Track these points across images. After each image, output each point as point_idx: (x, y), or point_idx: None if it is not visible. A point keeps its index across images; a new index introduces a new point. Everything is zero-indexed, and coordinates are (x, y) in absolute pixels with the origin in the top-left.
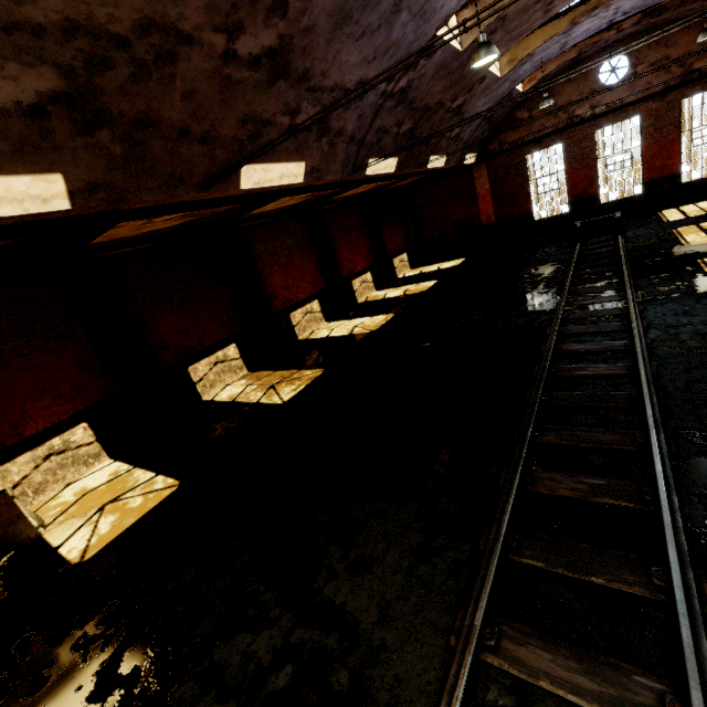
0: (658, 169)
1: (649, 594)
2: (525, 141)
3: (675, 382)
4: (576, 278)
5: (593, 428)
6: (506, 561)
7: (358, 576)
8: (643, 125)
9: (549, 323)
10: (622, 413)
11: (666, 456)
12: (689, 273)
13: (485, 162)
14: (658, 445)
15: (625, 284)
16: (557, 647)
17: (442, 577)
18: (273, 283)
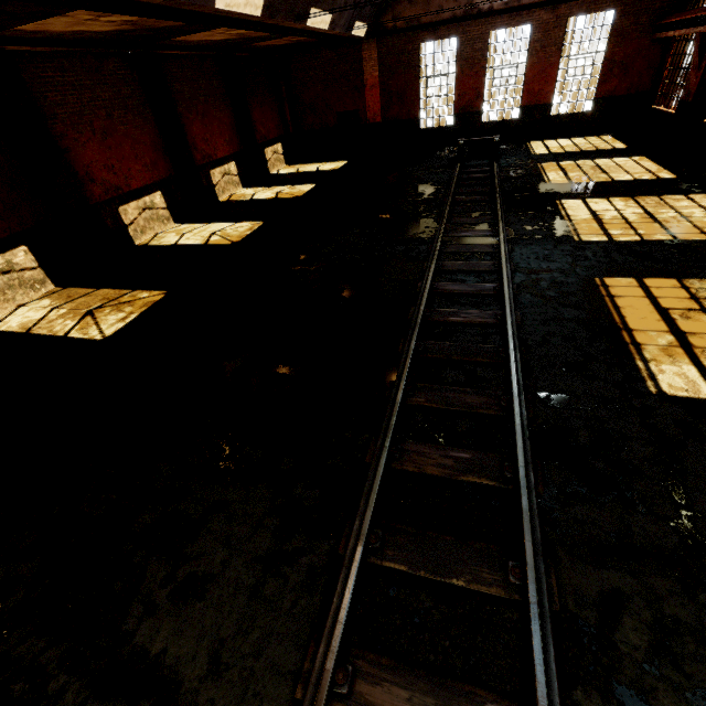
0: (536, 95)
1: (505, 595)
2: (421, 24)
3: (535, 335)
4: (454, 205)
5: (462, 386)
6: (367, 564)
7: (186, 606)
8: (532, 38)
9: (427, 254)
10: (489, 369)
11: (526, 424)
12: (550, 214)
13: (376, 40)
14: (520, 411)
15: (498, 218)
16: (414, 680)
17: (293, 595)
18: (84, 158)
